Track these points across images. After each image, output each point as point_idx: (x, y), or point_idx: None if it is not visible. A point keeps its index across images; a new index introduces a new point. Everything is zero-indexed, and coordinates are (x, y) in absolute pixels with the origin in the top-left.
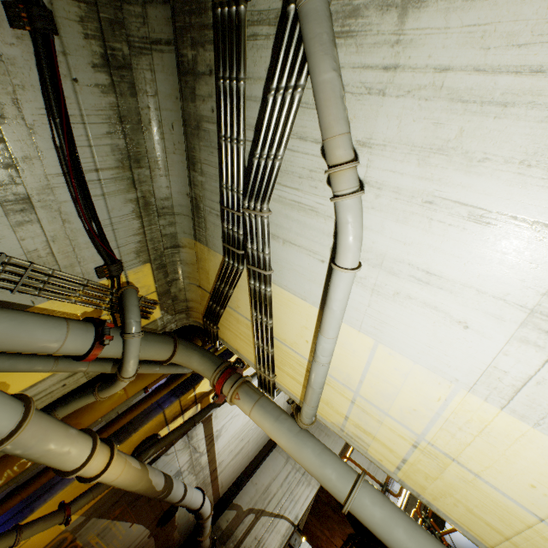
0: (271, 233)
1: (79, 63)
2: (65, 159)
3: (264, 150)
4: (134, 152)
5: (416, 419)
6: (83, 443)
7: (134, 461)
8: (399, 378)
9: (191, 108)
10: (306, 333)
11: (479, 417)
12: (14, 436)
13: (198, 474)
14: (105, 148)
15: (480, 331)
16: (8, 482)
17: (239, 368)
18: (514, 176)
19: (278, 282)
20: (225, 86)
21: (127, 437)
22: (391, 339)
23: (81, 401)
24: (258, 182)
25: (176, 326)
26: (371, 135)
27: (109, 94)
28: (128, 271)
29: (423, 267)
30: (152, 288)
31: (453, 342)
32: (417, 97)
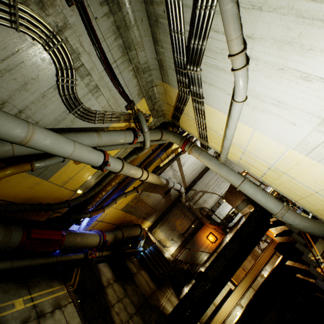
0: (202, 80)
1: (95, 7)
2: (103, 63)
3: (195, 40)
4: (126, 44)
5: (270, 159)
6: (139, 170)
7: (155, 175)
8: (263, 144)
9: (151, 9)
10: (221, 126)
11: (296, 159)
12: (123, 169)
13: (177, 179)
14: (115, 48)
15: (300, 127)
16: (118, 181)
17: (191, 140)
18: (323, 59)
19: (207, 103)
20: (170, 0)
21: (149, 167)
22: (261, 129)
23: (133, 157)
24: (193, 57)
25: (159, 123)
26: (253, 33)
27: (110, 17)
28: (136, 104)
29: (277, 99)
30: (147, 109)
31: (288, 131)
32: (279, 13)
